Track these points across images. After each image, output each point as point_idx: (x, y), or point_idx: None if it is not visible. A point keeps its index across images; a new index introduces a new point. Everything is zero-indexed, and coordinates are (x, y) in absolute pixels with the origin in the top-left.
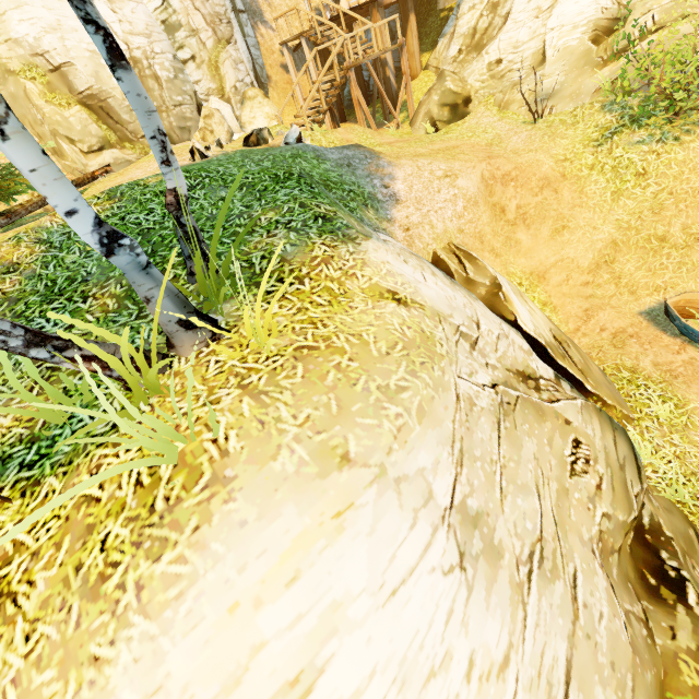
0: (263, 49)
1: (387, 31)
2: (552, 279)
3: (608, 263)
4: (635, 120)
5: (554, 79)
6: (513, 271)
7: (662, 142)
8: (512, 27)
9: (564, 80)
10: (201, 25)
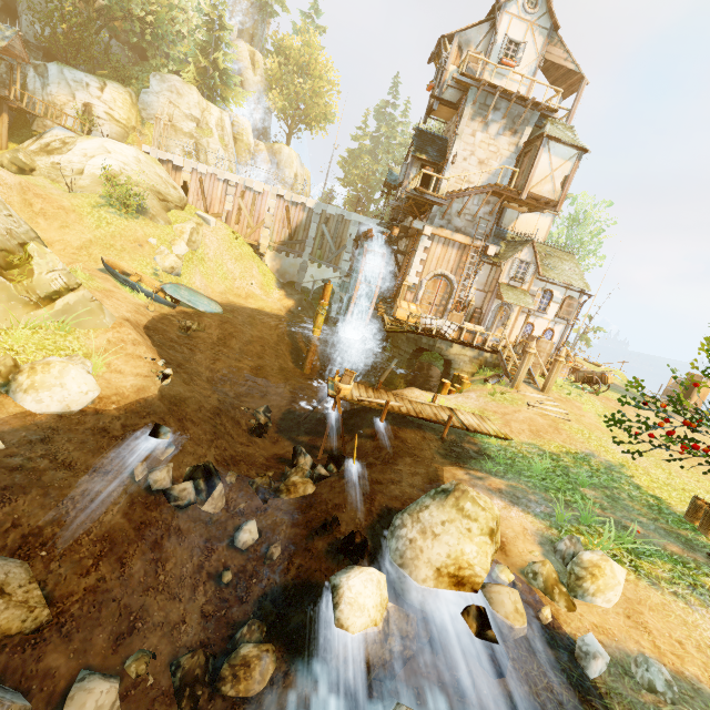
0: None
1: None
2: (56, 247)
3: (87, 248)
4: (111, 205)
5: (86, 182)
6: None
7: (120, 216)
8: (72, 155)
9: (90, 184)
10: None
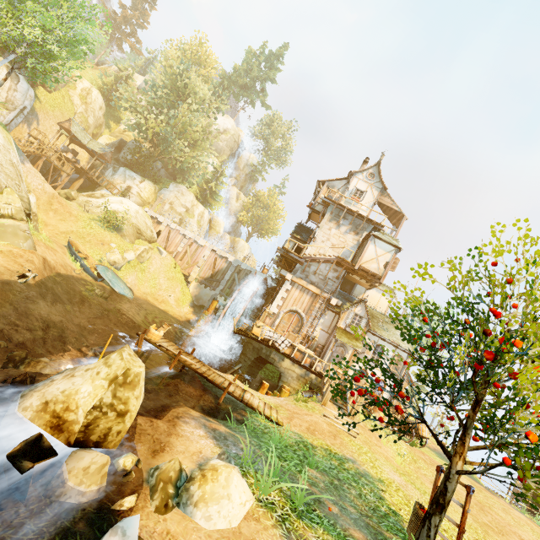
0: (18, 129)
1: (68, 166)
2: (49, 227)
3: (67, 234)
4: (101, 221)
5: (98, 211)
6: (40, 215)
7: (102, 227)
8: (101, 200)
9: (99, 212)
10: (3, 96)
